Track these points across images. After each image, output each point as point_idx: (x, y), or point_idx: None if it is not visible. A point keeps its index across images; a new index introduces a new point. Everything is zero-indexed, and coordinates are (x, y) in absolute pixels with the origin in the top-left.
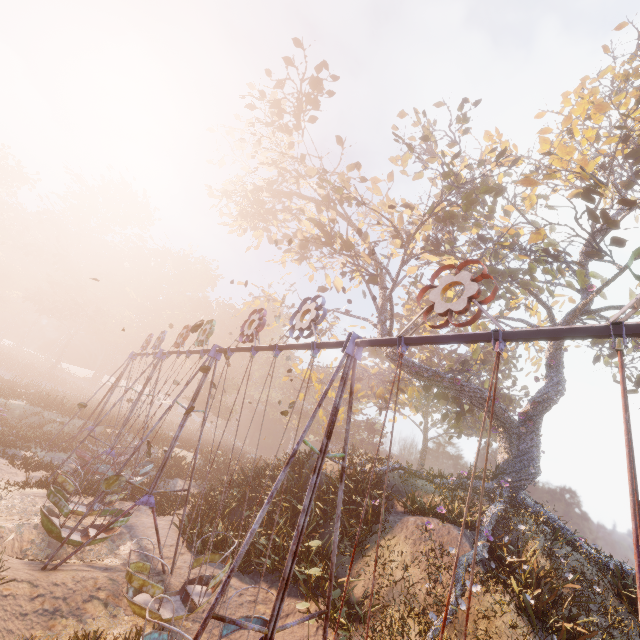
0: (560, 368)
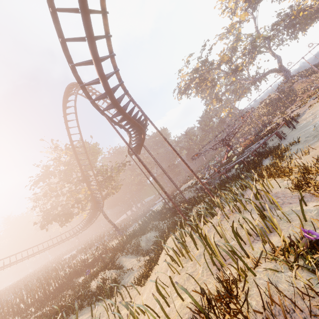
0: (276, 54)
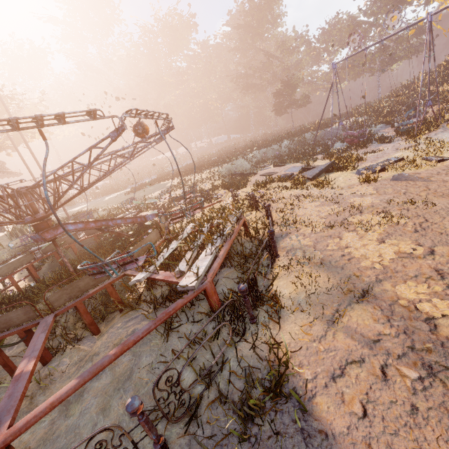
0: None
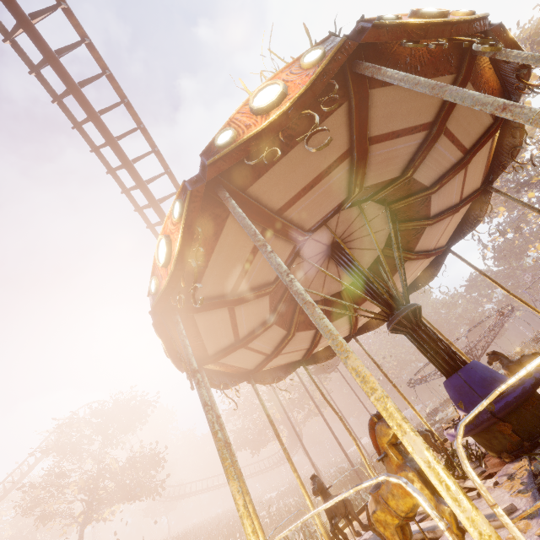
0: None
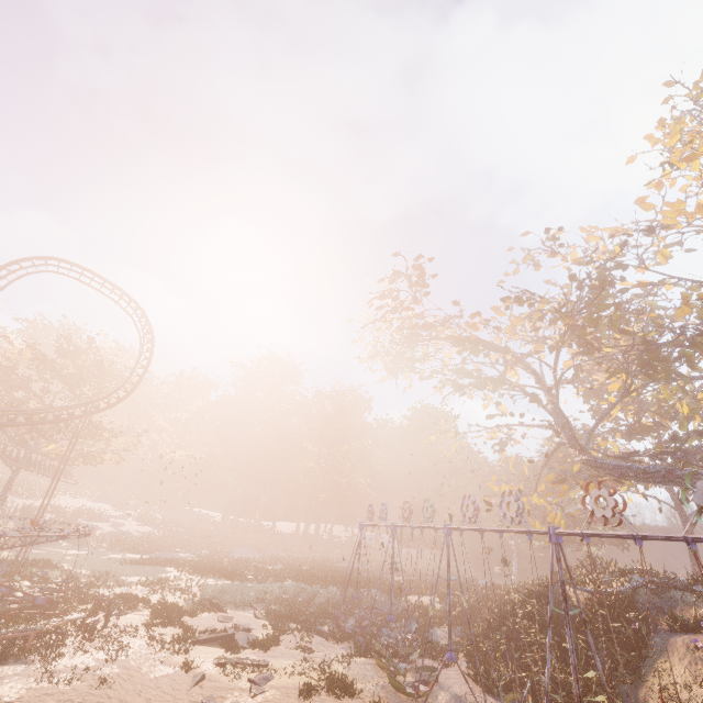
0: None
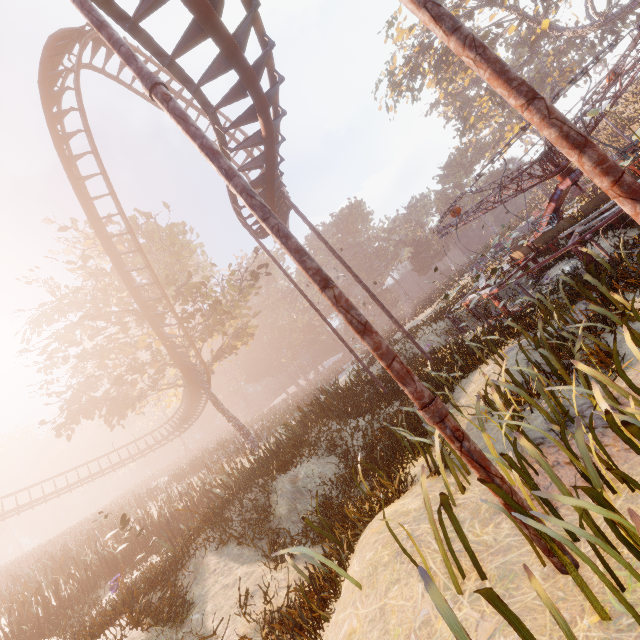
0: None
